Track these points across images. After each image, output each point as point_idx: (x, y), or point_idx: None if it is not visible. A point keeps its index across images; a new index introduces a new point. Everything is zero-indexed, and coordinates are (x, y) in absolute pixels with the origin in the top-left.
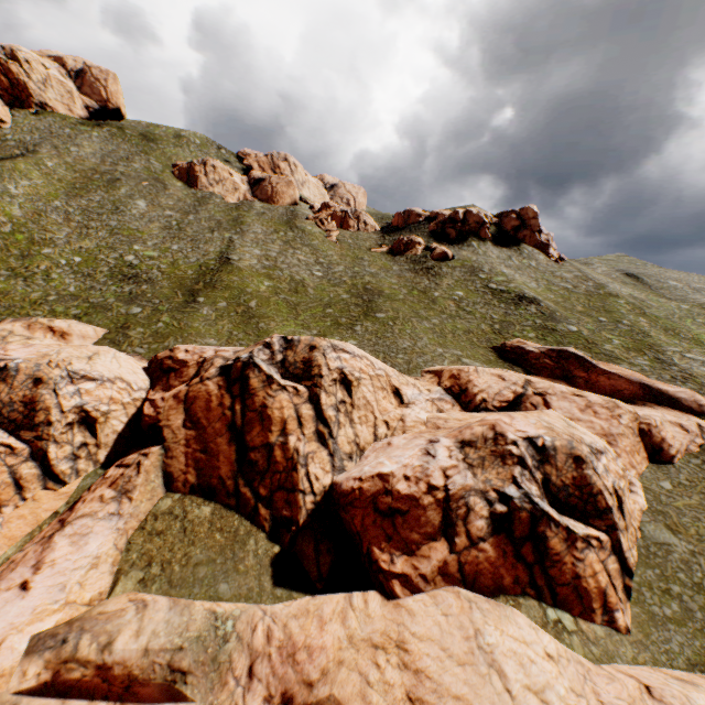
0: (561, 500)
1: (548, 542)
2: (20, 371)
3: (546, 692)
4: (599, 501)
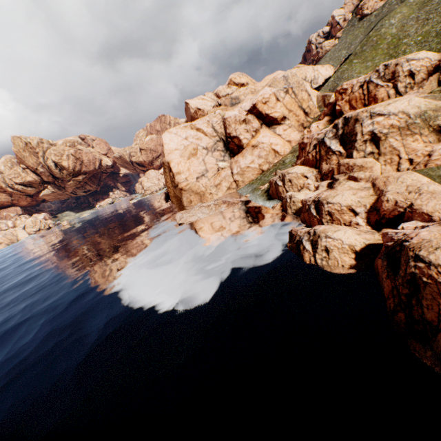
0: None
1: None
2: (391, 64)
3: None
4: None
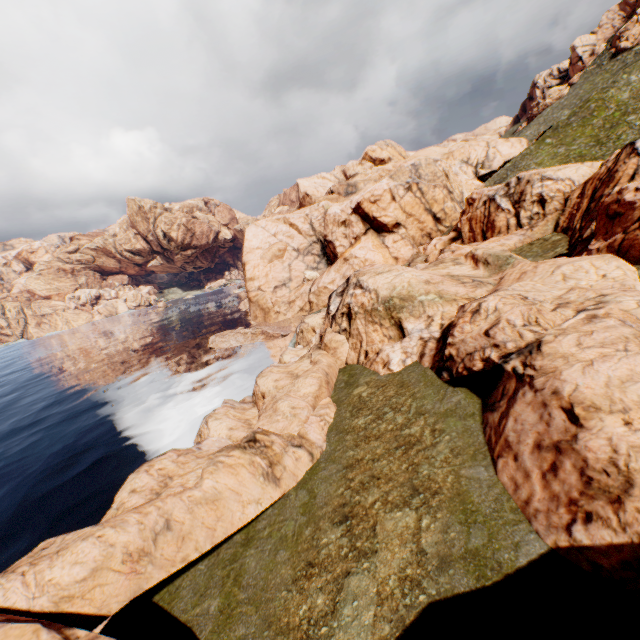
0: None
1: None
2: (523, 179)
3: (571, 280)
4: None
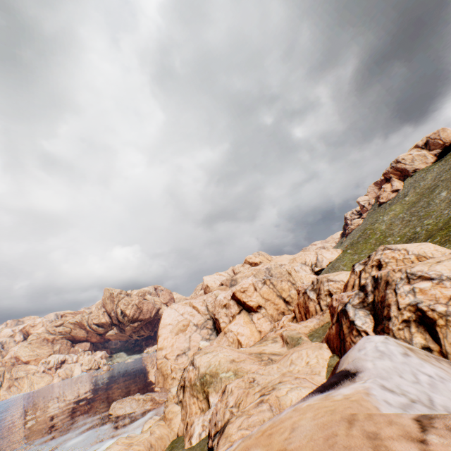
0: (376, 313)
1: (342, 327)
2: (319, 280)
3: (293, 364)
4: (383, 311)
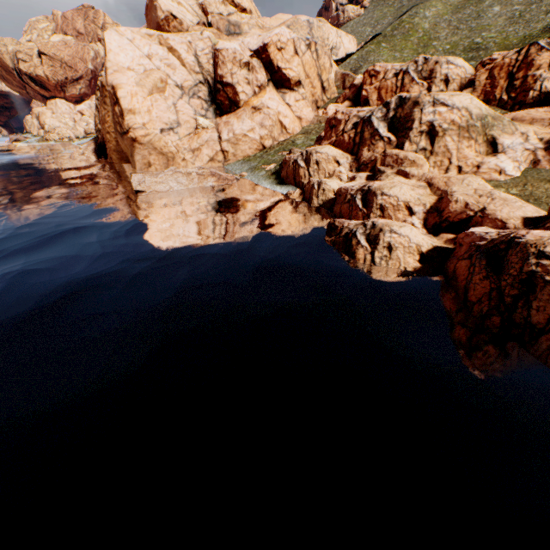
0: None
1: None
2: (431, 60)
3: None
4: None
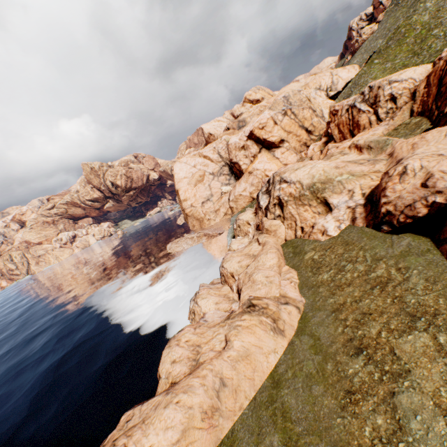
0: None
1: None
2: (374, 87)
3: None
4: None
